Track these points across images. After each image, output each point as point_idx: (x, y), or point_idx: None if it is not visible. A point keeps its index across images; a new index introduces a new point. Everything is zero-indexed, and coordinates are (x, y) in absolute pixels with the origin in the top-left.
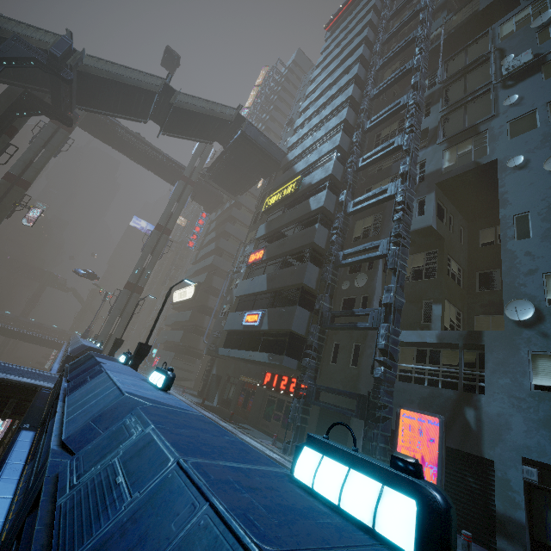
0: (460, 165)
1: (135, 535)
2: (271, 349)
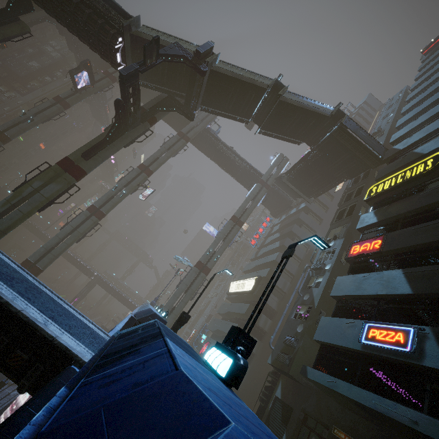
0: None
1: None
2: None
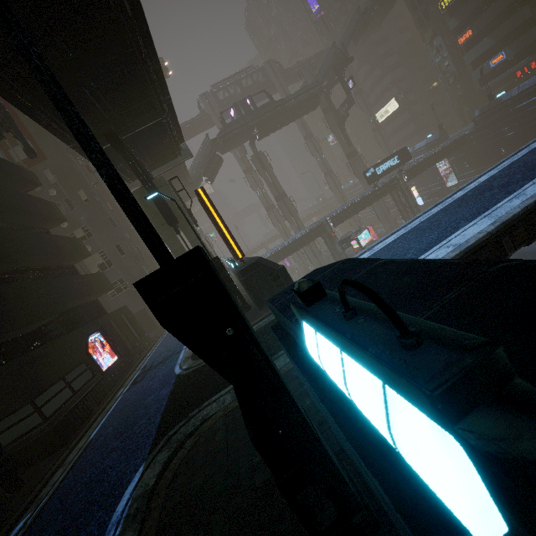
0: None
1: None
2: (525, 57)
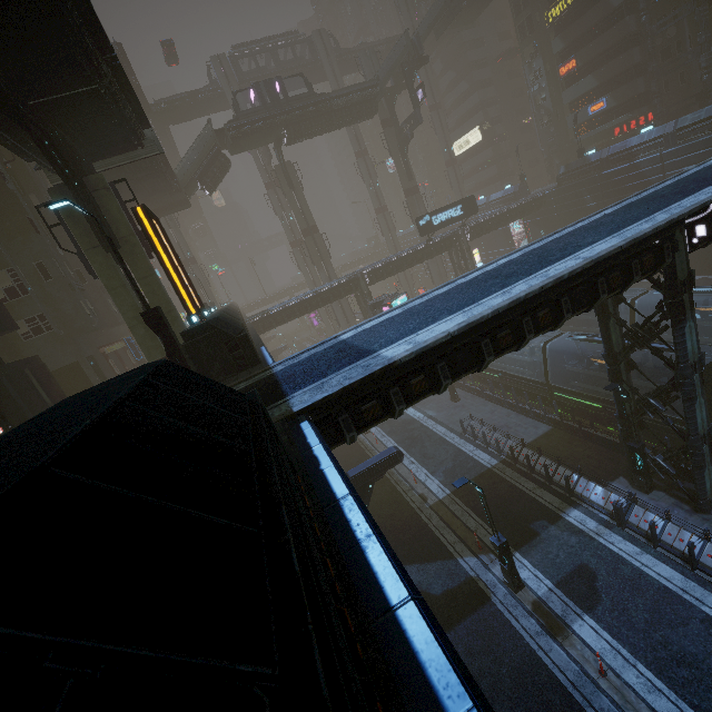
0: None
1: (708, 111)
2: (625, 112)
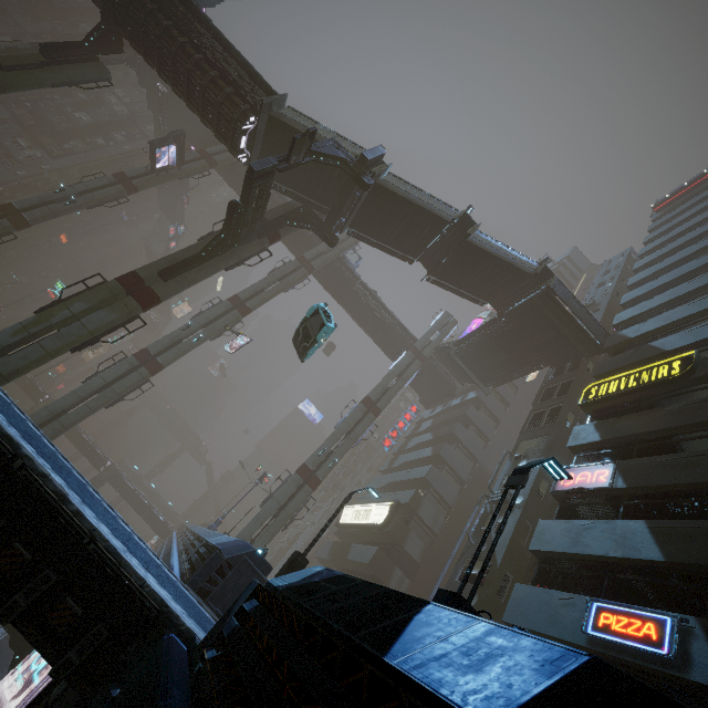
0: None
1: None
2: None
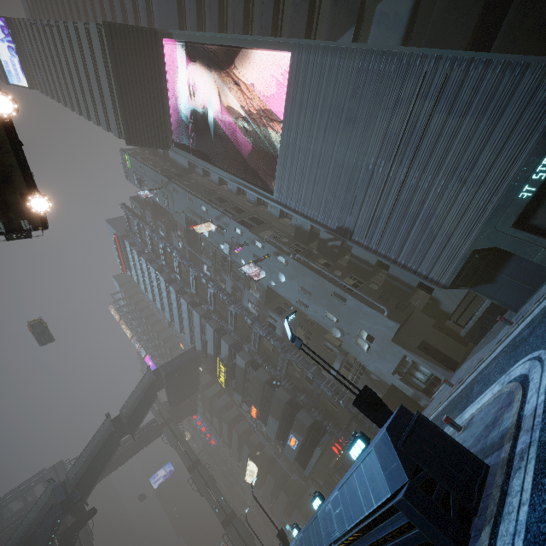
0: (261, 293)
1: (306, 544)
2: (316, 443)
